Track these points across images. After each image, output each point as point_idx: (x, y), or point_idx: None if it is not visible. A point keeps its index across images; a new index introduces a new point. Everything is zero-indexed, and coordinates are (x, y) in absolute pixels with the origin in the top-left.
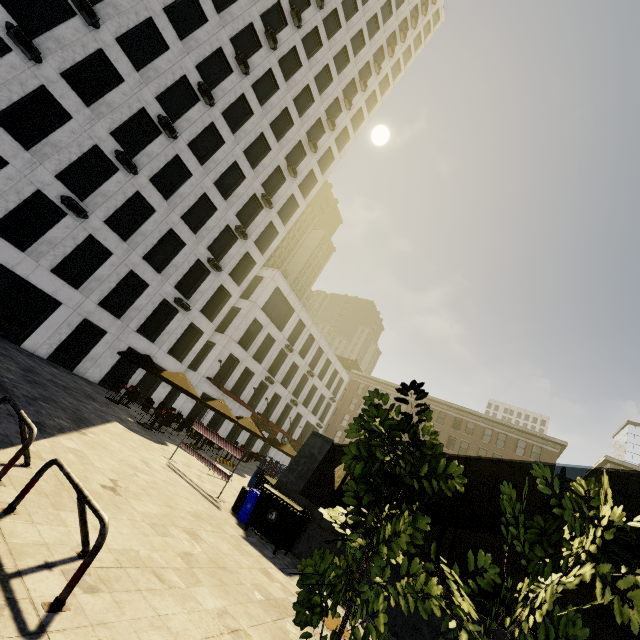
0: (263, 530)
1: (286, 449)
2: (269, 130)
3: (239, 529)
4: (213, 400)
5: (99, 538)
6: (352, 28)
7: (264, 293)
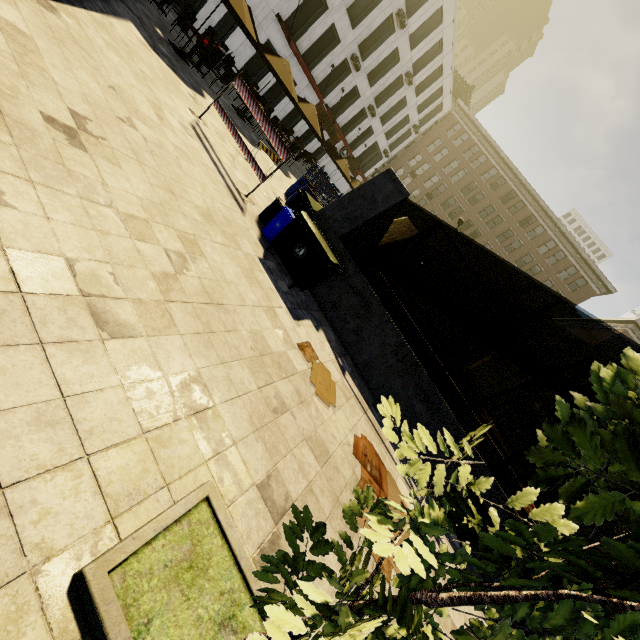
0: (285, 260)
1: (342, 165)
2: None
3: (259, 247)
4: (274, 55)
5: None
6: None
7: None
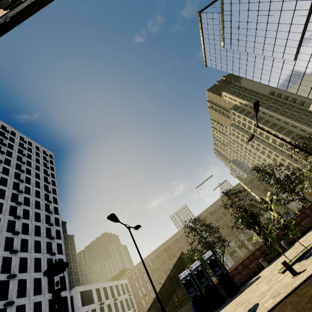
0: None
1: None
2: (35, 254)
3: None
4: None
5: None
6: (33, 193)
7: (78, 300)
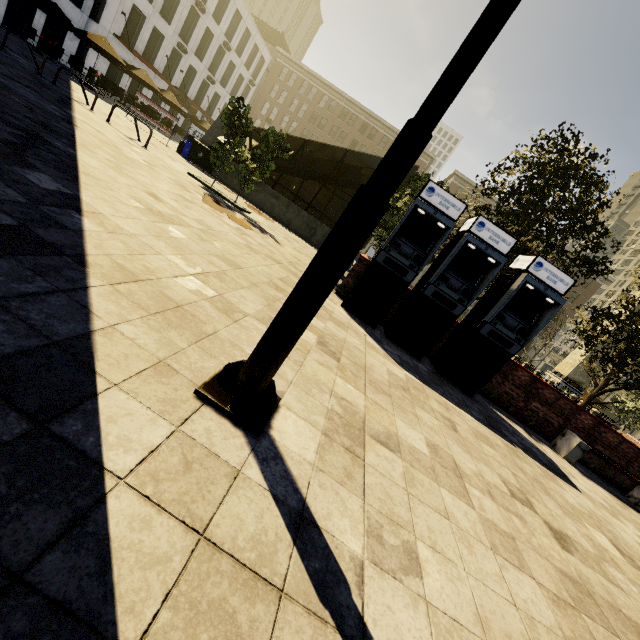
0: (196, 161)
1: (206, 127)
2: None
3: (184, 159)
4: (136, 70)
5: (151, 132)
6: None
7: None
